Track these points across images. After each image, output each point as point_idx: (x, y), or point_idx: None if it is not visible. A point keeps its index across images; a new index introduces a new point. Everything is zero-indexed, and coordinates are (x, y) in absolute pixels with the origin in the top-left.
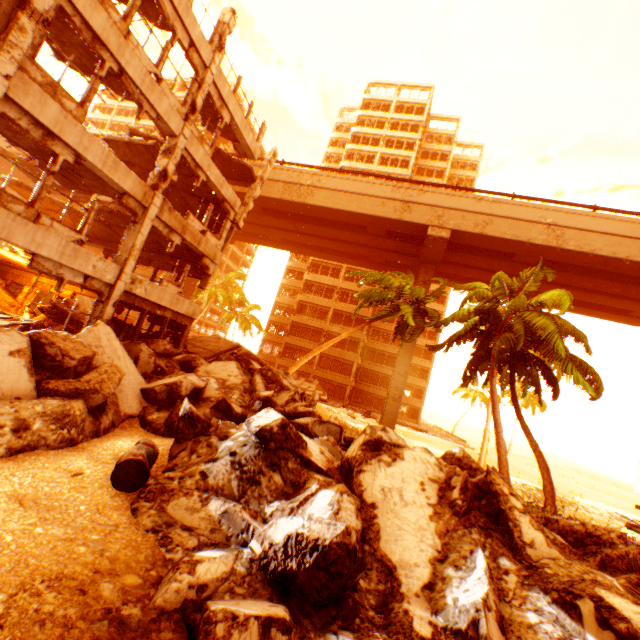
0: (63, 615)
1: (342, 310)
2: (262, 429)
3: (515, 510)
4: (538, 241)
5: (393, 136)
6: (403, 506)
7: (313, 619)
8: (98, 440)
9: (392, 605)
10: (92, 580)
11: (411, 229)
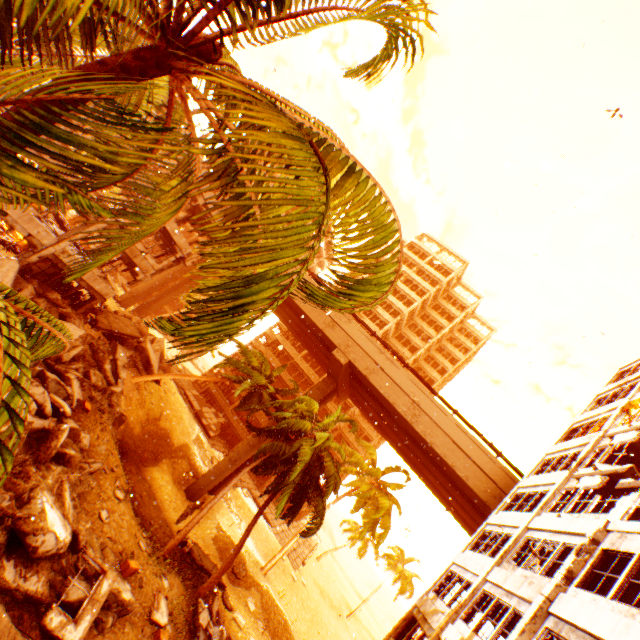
0: None
1: (284, 379)
2: None
3: None
4: (400, 409)
5: (414, 278)
6: None
7: None
8: None
9: None
10: None
11: (329, 343)
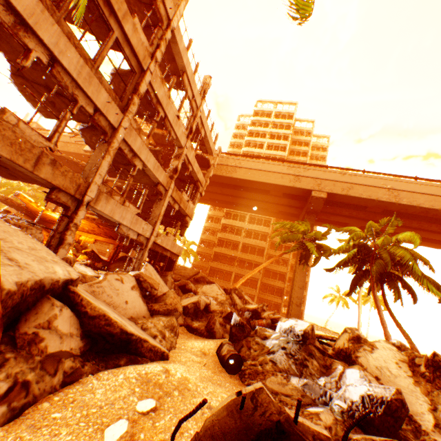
0: None
1: (248, 243)
2: (305, 332)
3: None
4: (383, 199)
5: (274, 132)
6: (394, 377)
7: None
8: (180, 342)
9: (422, 437)
10: None
11: (300, 192)
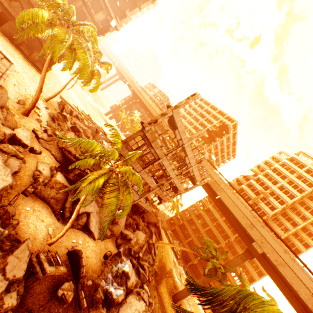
0: (91, 273)
1: (213, 231)
2: (124, 270)
3: None
4: (301, 296)
5: (294, 181)
6: (129, 307)
7: (105, 303)
8: (108, 240)
9: None
10: (94, 271)
11: (249, 235)
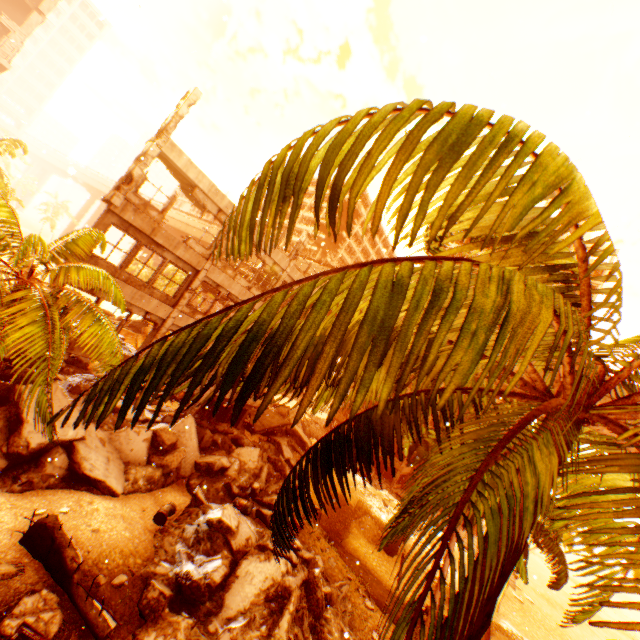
0: (119, 561)
1: None
2: (208, 520)
3: (288, 610)
4: None
5: None
6: (249, 583)
7: (183, 604)
8: (163, 489)
9: (212, 616)
10: (130, 555)
11: None
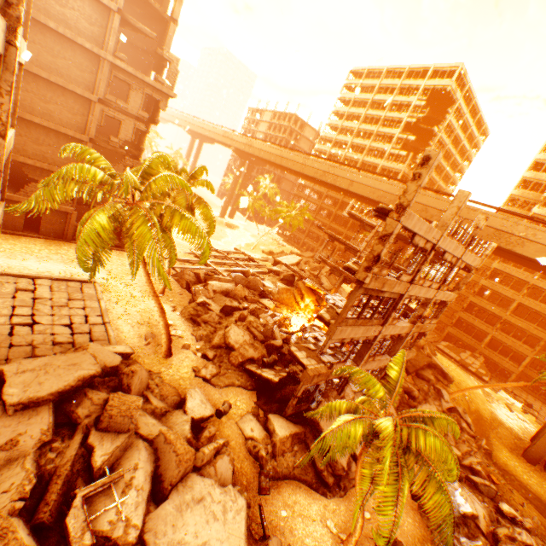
0: None
1: (528, 306)
2: (463, 513)
3: None
4: None
5: None
6: None
7: None
8: None
9: None
10: (422, 541)
11: None
